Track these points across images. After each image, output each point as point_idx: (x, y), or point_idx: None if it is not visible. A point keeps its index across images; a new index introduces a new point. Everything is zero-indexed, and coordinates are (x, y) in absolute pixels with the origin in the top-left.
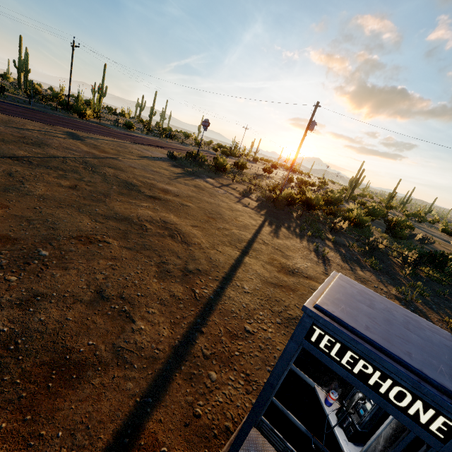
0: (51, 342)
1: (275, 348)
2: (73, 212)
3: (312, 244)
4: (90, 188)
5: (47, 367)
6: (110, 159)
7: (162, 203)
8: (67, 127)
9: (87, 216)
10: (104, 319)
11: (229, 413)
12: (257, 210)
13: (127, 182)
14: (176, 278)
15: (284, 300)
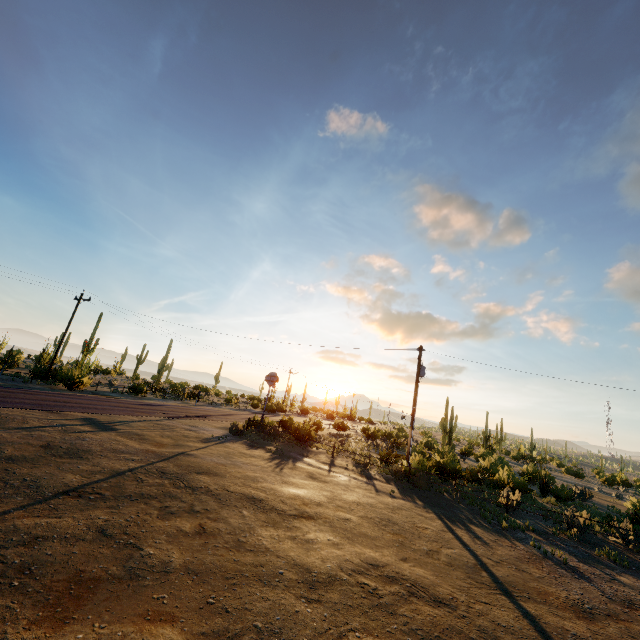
0: None
1: None
2: (261, 590)
3: (525, 543)
4: (221, 524)
5: None
6: (182, 456)
7: (322, 524)
8: (77, 410)
9: (287, 592)
10: None
11: None
12: (410, 500)
13: (247, 496)
14: None
15: None
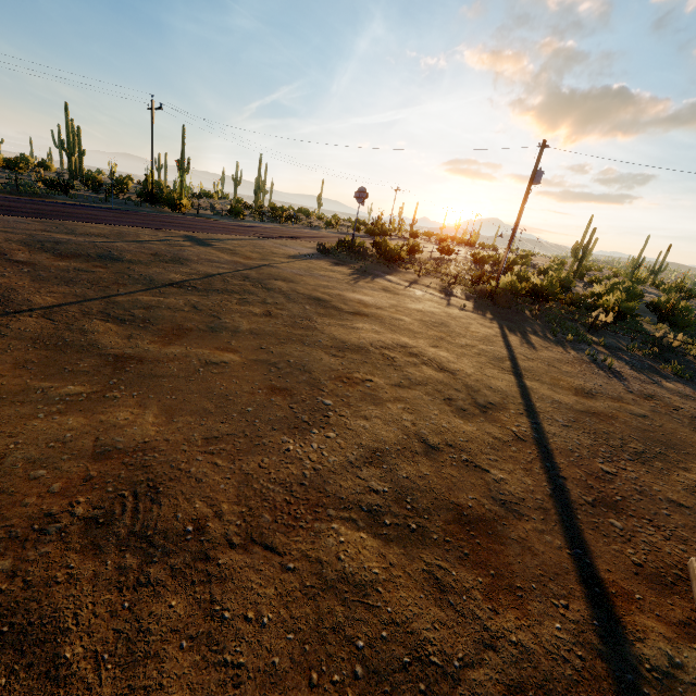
0: (436, 499)
1: (652, 489)
2: (301, 347)
3: (581, 352)
4: (285, 312)
5: (458, 525)
6: (265, 267)
7: (373, 320)
8: (179, 229)
9: (320, 350)
10: (457, 471)
11: (667, 560)
12: (480, 314)
13: (313, 297)
14: (478, 417)
15: (612, 431)
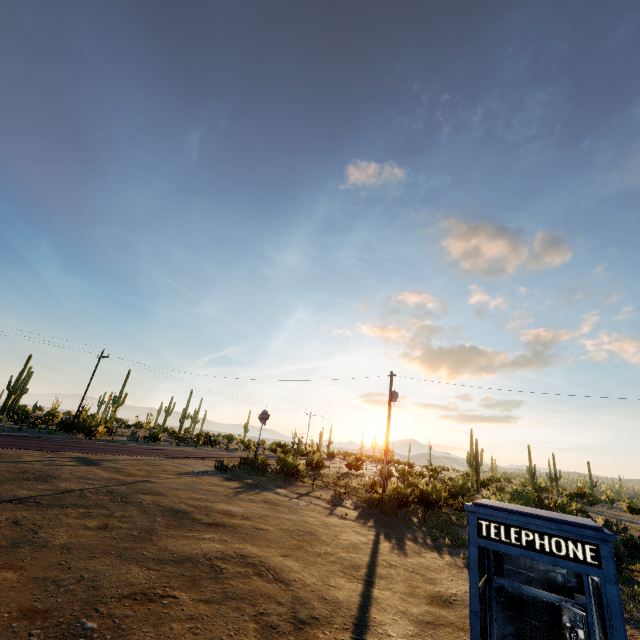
0: None
1: None
2: (113, 560)
3: (458, 556)
4: (127, 524)
5: None
6: (142, 482)
7: (228, 530)
8: (75, 451)
9: (135, 563)
10: None
11: None
12: (361, 521)
13: (174, 509)
14: (287, 635)
15: None
